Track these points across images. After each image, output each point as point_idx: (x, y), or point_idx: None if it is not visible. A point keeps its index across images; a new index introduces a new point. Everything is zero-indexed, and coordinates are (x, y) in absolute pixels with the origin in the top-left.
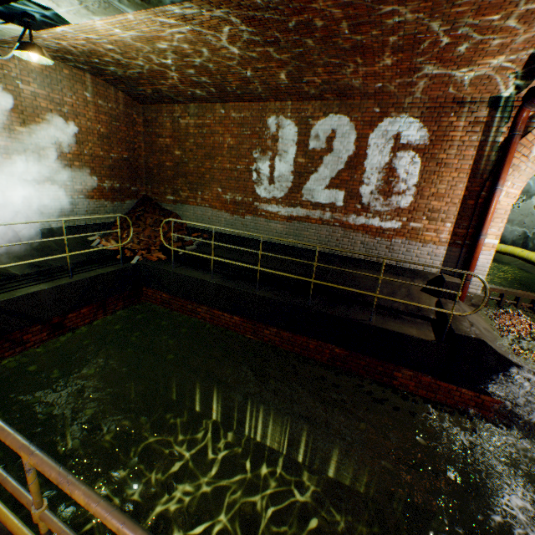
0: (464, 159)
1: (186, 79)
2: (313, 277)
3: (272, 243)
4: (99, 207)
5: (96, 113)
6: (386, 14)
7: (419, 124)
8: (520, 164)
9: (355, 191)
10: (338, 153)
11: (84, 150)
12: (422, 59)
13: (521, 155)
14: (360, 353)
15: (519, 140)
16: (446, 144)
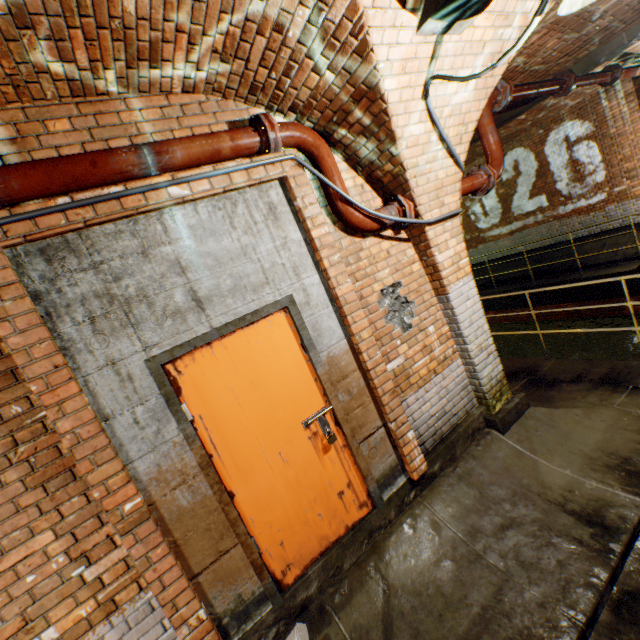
0: (632, 123)
1: None
2: (527, 265)
3: (505, 257)
4: None
5: None
6: None
7: (579, 122)
8: None
9: (552, 190)
10: (525, 173)
11: None
12: (541, 106)
13: None
14: (584, 301)
15: None
16: (610, 122)
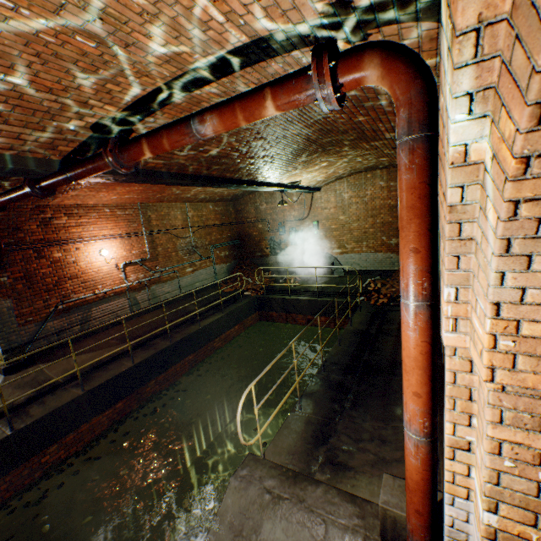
0: None
1: (392, 158)
2: (320, 344)
3: None
4: (385, 258)
5: (388, 192)
6: (265, 138)
7: None
8: (444, 224)
9: None
10: None
11: (376, 220)
12: None
13: (442, 192)
14: None
15: (438, 145)
16: None
